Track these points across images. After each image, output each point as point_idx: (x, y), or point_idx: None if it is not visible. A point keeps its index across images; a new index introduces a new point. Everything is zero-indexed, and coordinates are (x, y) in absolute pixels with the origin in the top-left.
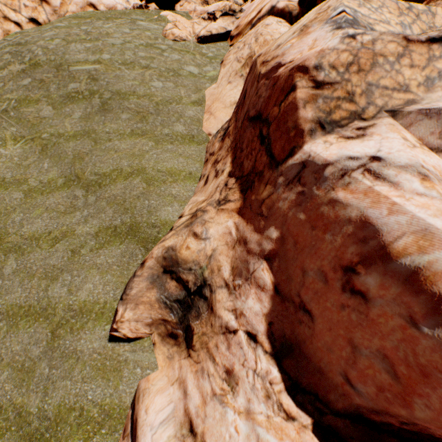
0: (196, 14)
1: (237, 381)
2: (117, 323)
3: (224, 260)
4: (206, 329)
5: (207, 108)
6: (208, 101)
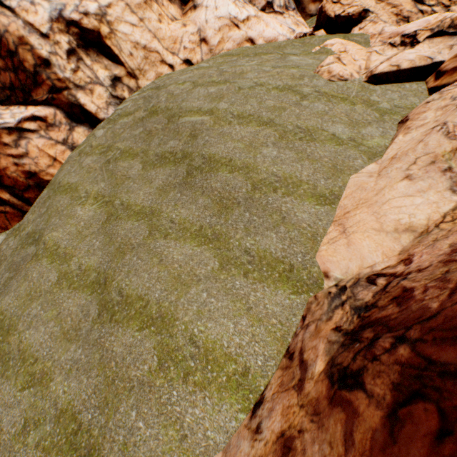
0: (381, 37)
1: None
2: None
3: None
4: None
5: (341, 212)
6: (347, 199)
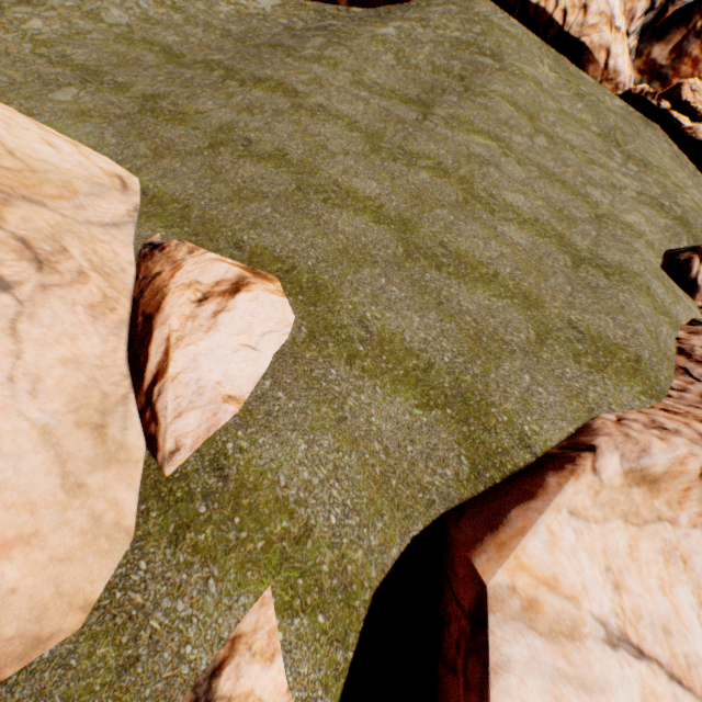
0: None
1: None
2: None
3: None
4: None
5: None
6: None
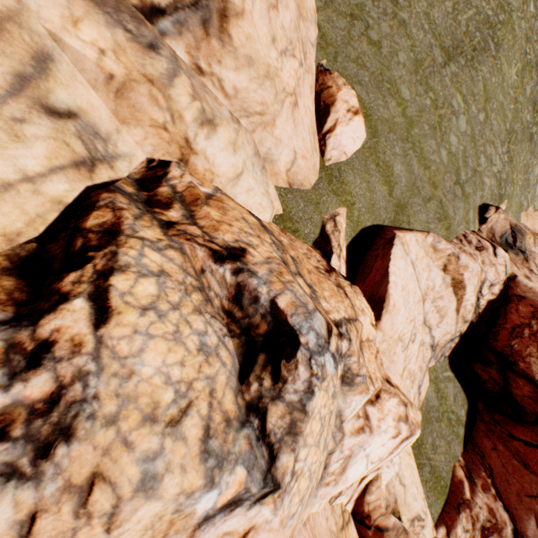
0: None
1: (531, 281)
2: (499, 212)
3: (537, 259)
4: (517, 261)
5: (526, 212)
6: (528, 211)
